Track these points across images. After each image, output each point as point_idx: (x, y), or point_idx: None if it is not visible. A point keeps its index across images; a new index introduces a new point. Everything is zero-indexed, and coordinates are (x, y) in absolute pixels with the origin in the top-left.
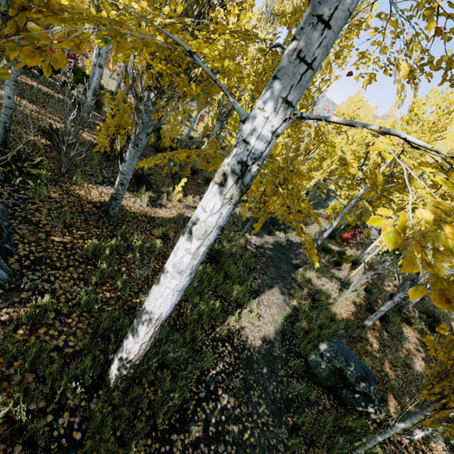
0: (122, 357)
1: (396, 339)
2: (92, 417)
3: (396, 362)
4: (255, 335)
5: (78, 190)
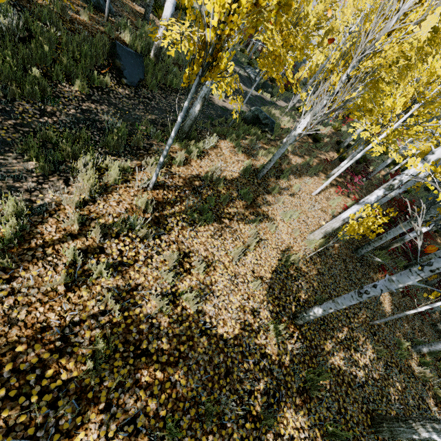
0: (155, 44)
1: (319, 149)
2: (146, 61)
3: (305, 146)
4: (219, 103)
5: (129, 3)
